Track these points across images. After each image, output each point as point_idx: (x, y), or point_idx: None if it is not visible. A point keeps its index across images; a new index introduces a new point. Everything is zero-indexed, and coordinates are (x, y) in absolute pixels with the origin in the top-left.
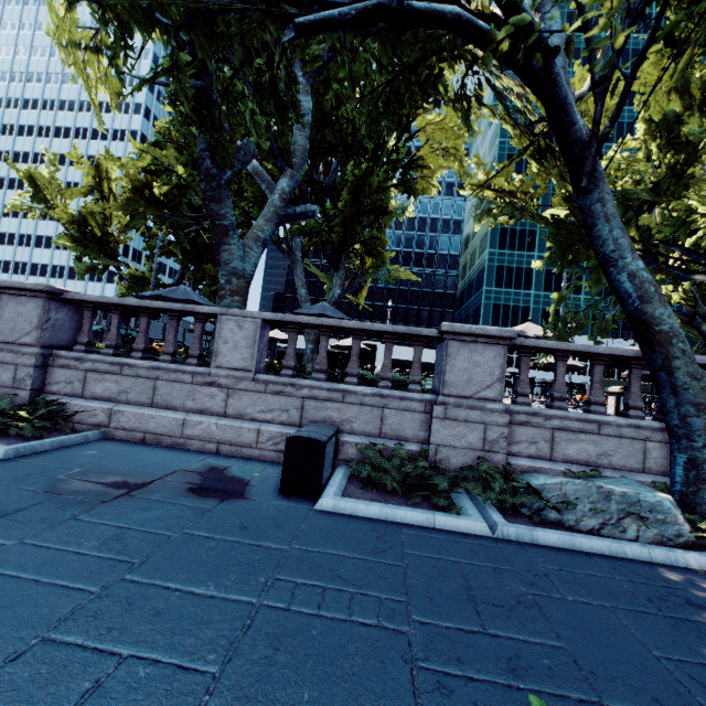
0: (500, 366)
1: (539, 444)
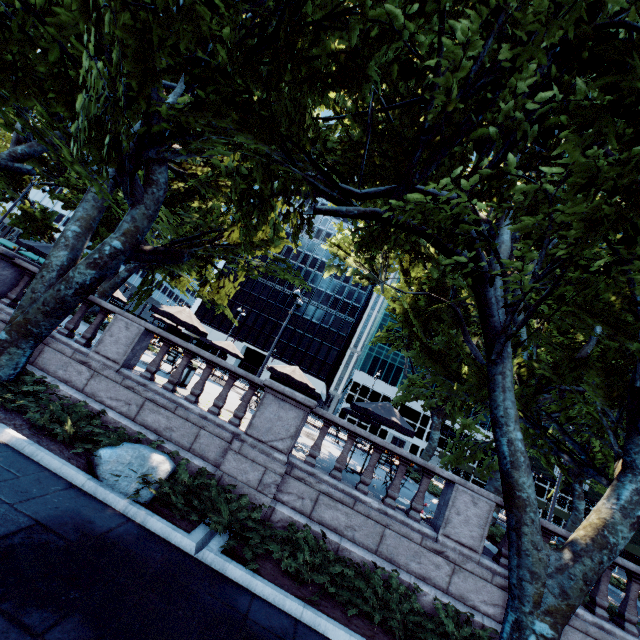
0: None
1: None
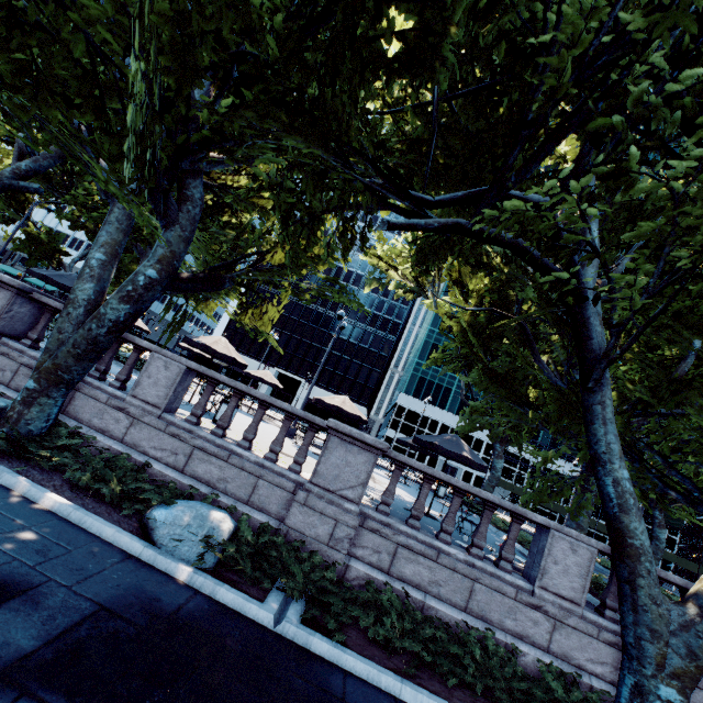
0: (2, 306)
1: (7, 372)
